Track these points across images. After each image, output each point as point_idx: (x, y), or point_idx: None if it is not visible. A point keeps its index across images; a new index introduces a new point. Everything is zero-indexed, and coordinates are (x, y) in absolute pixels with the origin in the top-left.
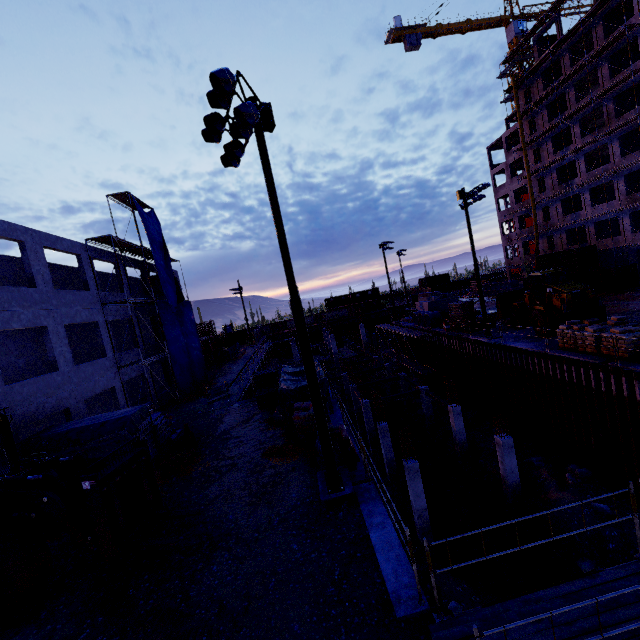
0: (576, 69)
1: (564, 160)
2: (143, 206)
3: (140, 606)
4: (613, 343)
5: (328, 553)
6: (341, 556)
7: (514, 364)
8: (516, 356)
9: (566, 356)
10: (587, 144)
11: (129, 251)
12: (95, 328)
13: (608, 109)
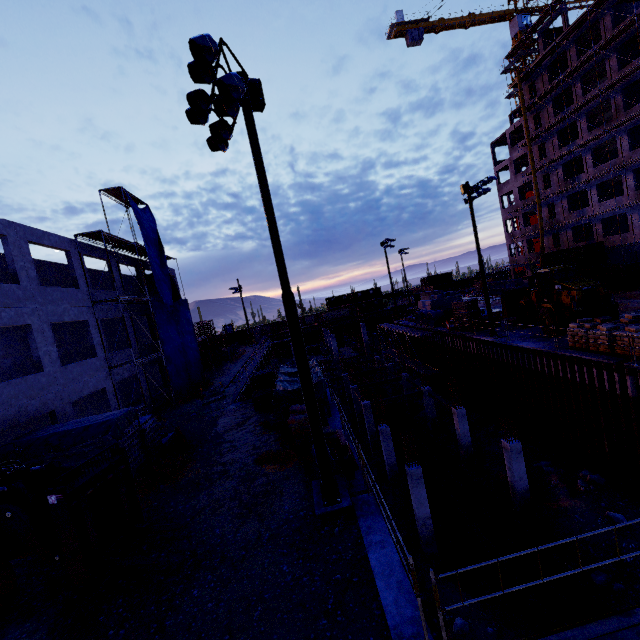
0: (583, 61)
1: (570, 155)
2: (138, 202)
3: (109, 637)
4: (629, 342)
5: (321, 577)
6: (336, 581)
7: (521, 364)
8: (523, 356)
9: (577, 356)
10: (594, 138)
11: (122, 248)
12: (85, 327)
13: (616, 102)
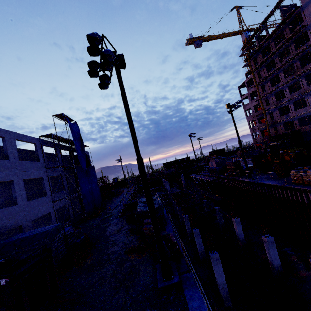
0: (278, 48)
1: (277, 90)
2: (71, 120)
3: None
4: None
5: None
6: None
7: (267, 193)
8: (267, 188)
9: (298, 187)
10: (288, 81)
11: (63, 142)
12: (41, 181)
13: (297, 64)
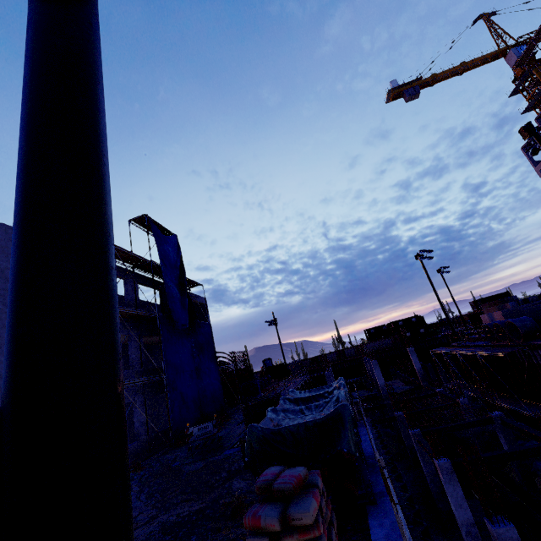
0: None
1: None
2: (166, 233)
3: None
4: None
5: None
6: None
7: None
8: None
9: None
10: None
11: (143, 269)
12: None
13: None
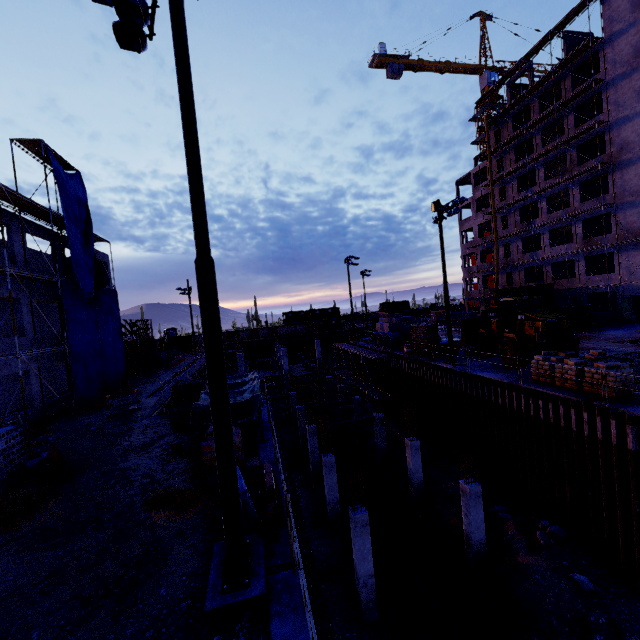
0: (545, 115)
1: (527, 200)
2: (66, 166)
3: None
4: (602, 379)
5: None
6: None
7: (481, 395)
8: (483, 387)
9: (542, 390)
10: (550, 187)
11: (34, 214)
12: None
13: (571, 156)
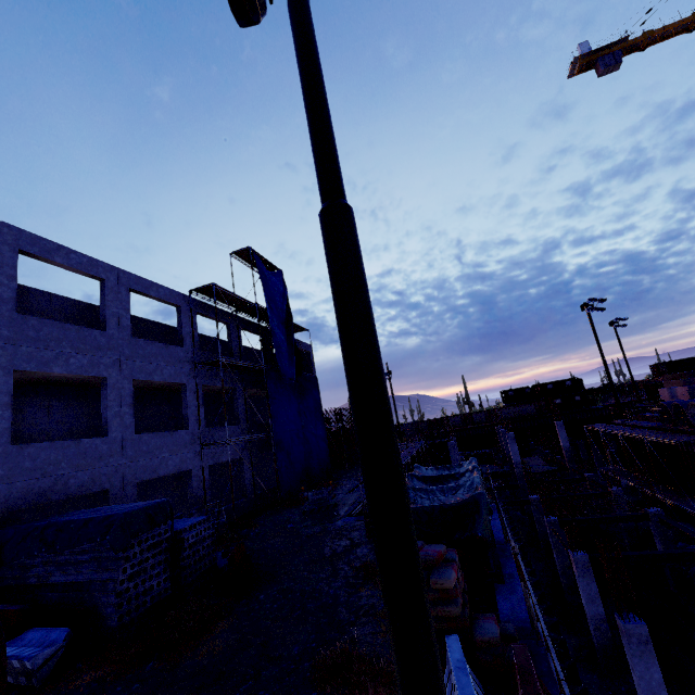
0: None
1: None
2: (270, 267)
3: None
4: None
5: None
6: None
7: None
8: None
9: None
10: None
11: (246, 312)
12: (182, 392)
13: None
